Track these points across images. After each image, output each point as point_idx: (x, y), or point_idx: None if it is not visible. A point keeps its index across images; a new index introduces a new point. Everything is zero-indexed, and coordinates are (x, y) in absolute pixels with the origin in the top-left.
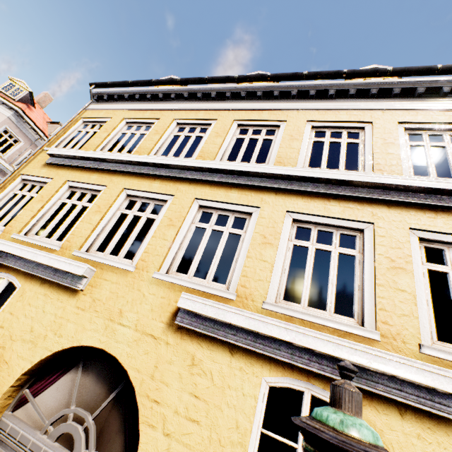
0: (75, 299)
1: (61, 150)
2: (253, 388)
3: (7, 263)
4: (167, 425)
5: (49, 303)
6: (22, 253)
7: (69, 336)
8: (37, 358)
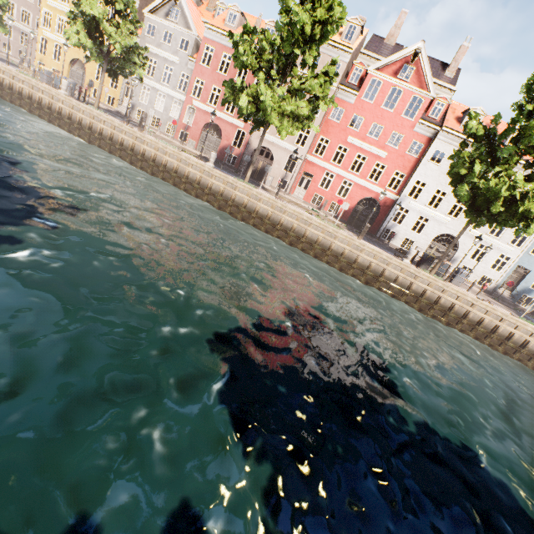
0: (72, 50)
1: (50, 0)
2: (97, 64)
3: (57, 41)
4: (89, 68)
5: (69, 51)
6: (59, 39)
7: (74, 57)
8: (71, 60)
